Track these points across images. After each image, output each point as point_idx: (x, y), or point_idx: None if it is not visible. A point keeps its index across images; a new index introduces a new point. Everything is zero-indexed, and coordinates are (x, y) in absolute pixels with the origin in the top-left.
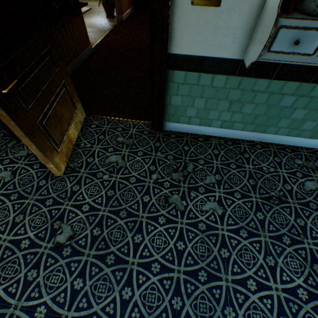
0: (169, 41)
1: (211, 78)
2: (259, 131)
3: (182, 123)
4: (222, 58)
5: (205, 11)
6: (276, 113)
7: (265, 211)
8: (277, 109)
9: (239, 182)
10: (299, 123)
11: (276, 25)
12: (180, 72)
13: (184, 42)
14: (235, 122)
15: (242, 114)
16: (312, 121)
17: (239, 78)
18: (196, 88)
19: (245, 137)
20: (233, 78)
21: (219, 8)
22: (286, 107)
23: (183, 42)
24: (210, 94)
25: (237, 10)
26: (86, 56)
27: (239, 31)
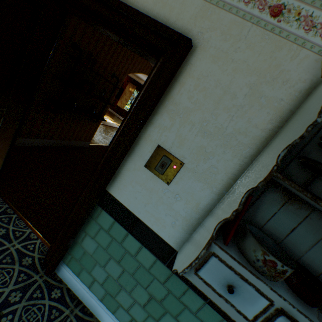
0: (112, 180)
1: (138, 247)
2: None
3: (82, 280)
4: (157, 234)
5: (155, 179)
6: None
7: None
8: None
9: None
10: None
11: (209, 247)
12: (109, 215)
13: (126, 191)
14: None
15: None
16: None
17: (169, 270)
18: (118, 246)
19: None
20: (162, 266)
21: (168, 185)
22: None
23: (124, 190)
24: (130, 265)
25: (184, 198)
26: (77, 145)
27: (181, 219)
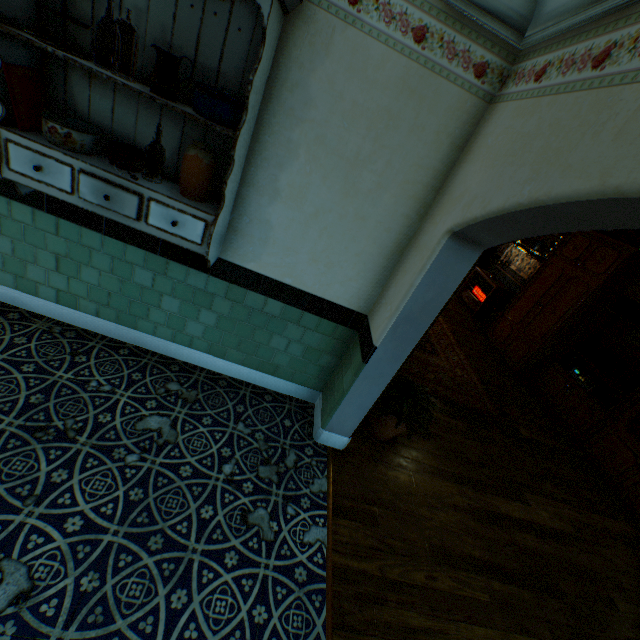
0: None
1: (7, 204)
2: (128, 324)
3: None
4: None
5: None
6: (138, 294)
7: (1, 450)
8: (135, 287)
9: (7, 393)
10: (181, 321)
11: (2, 136)
12: None
13: None
14: (82, 298)
15: (86, 284)
16: (197, 322)
17: (54, 217)
18: None
19: (109, 331)
20: (45, 215)
21: None
22: (147, 287)
23: None
24: (16, 231)
25: None
26: None
27: None
